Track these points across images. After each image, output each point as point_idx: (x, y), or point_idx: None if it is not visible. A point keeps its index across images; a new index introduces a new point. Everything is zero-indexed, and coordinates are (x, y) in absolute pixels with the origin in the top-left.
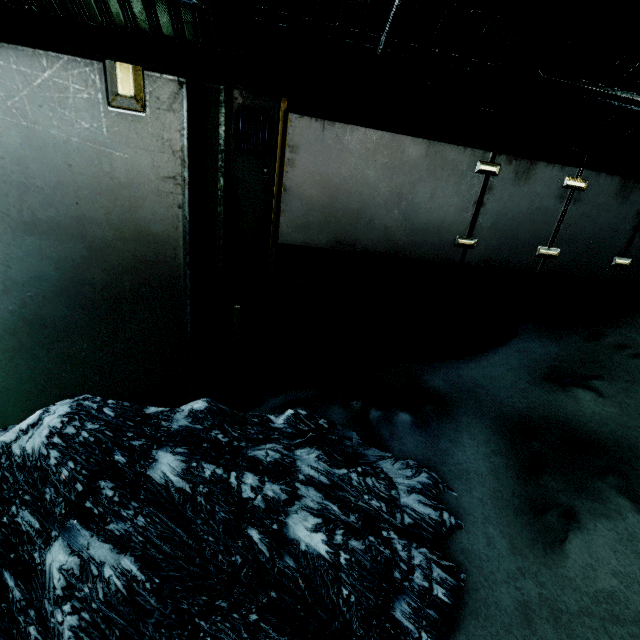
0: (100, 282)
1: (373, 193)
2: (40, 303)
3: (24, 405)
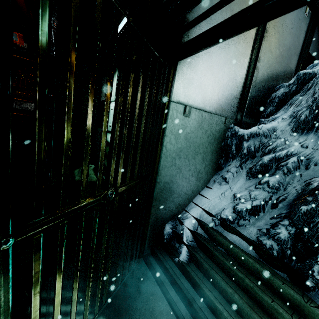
0: (291, 50)
1: (318, 46)
2: (284, 51)
3: (272, 79)
